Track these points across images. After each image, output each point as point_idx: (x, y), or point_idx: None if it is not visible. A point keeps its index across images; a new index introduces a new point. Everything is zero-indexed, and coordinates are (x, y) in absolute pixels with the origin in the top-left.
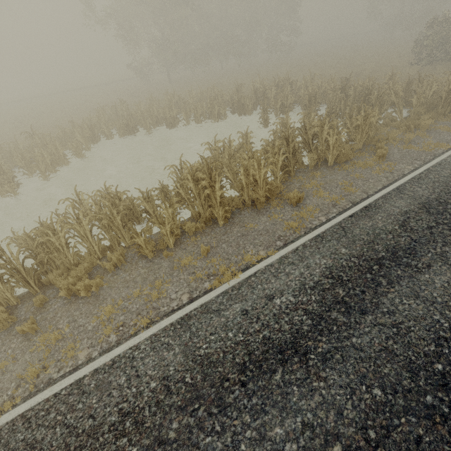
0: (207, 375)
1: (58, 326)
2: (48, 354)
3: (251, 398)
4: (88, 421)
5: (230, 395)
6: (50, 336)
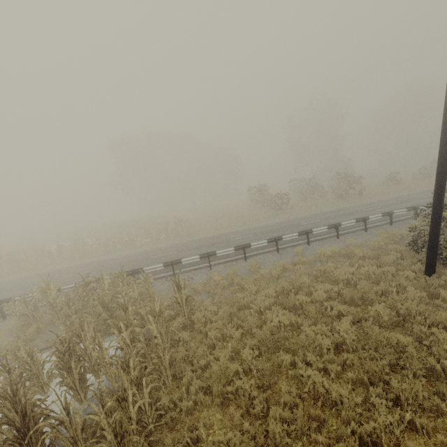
0: None
1: None
2: None
3: None
4: None
5: None
6: None
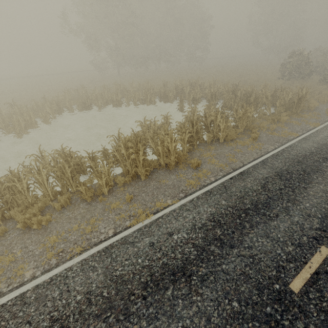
0: (119, 291)
1: (13, 251)
2: (2, 273)
3: (149, 308)
4: (25, 326)
5: (134, 306)
6: (5, 258)
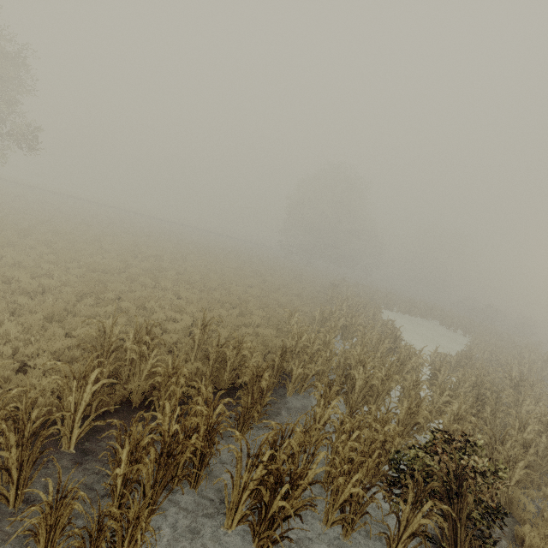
0: None
1: None
2: None
3: None
4: None
5: None
6: None
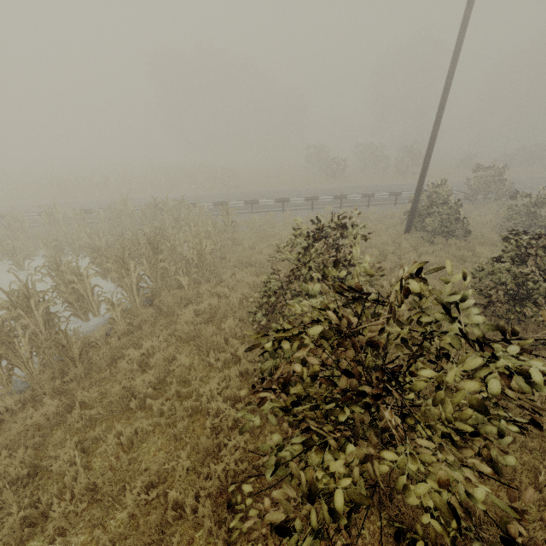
0: None
1: None
2: None
3: None
4: None
5: None
6: None
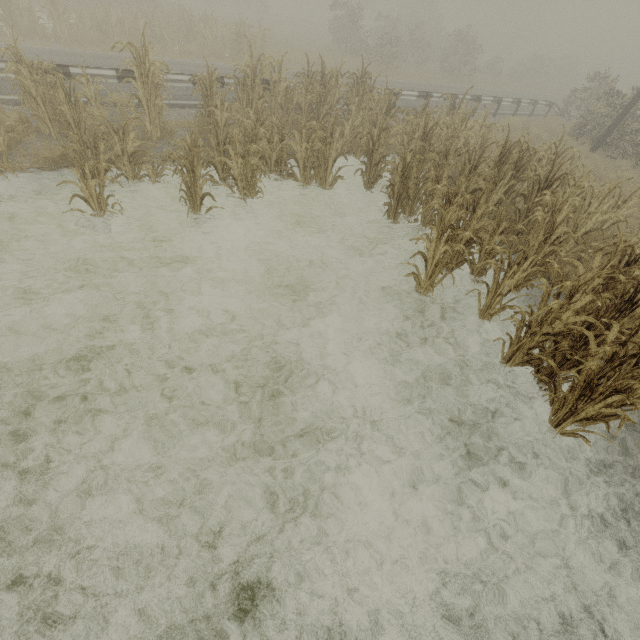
0: None
1: None
2: None
3: None
4: None
5: None
6: None
